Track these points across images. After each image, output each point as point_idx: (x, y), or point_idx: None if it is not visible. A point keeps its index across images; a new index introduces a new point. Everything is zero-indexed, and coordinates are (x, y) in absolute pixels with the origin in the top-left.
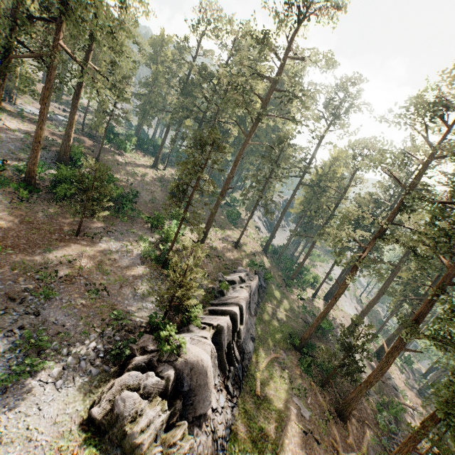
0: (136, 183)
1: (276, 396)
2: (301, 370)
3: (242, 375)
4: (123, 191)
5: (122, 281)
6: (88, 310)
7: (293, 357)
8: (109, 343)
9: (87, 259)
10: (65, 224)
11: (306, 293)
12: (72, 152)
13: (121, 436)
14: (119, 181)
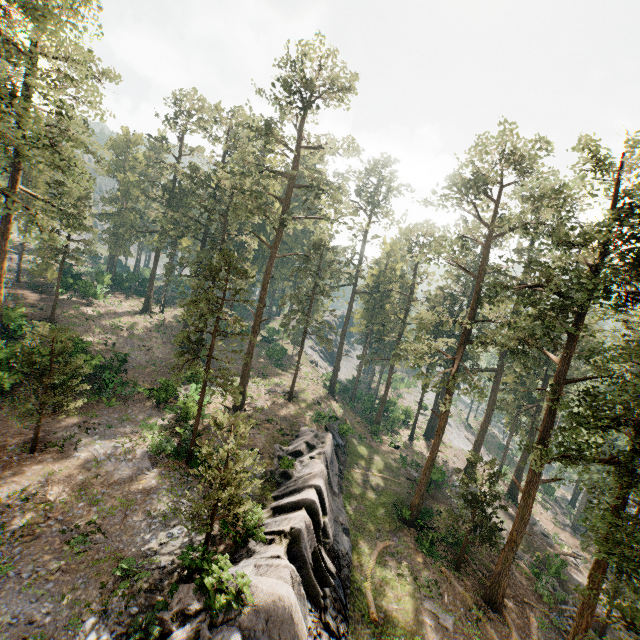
0: (122, 342)
1: (401, 609)
2: (423, 554)
3: (345, 594)
4: (102, 360)
5: (126, 506)
6: (73, 577)
7: (407, 538)
8: (121, 624)
9: (58, 486)
10: (9, 437)
11: (400, 438)
12: (6, 318)
13: None
14: (94, 345)
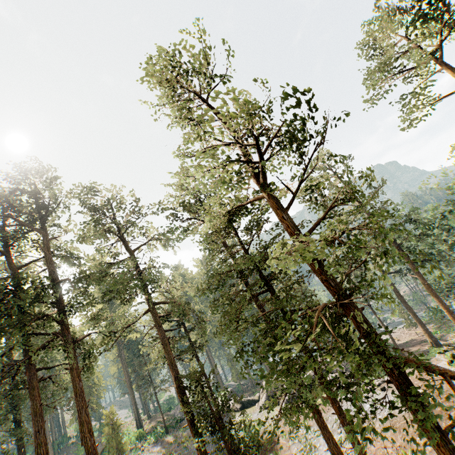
0: None
1: None
2: None
3: None
4: None
5: (178, 438)
6: None
7: None
8: None
9: None
10: None
11: None
12: None
13: (246, 401)
14: None
